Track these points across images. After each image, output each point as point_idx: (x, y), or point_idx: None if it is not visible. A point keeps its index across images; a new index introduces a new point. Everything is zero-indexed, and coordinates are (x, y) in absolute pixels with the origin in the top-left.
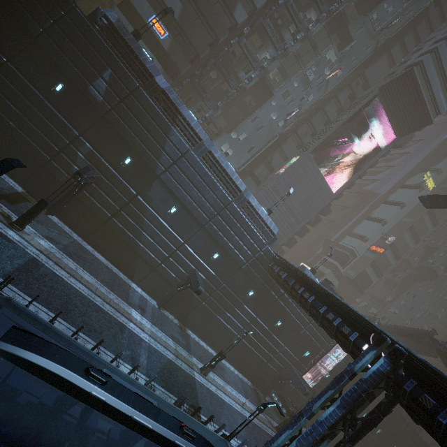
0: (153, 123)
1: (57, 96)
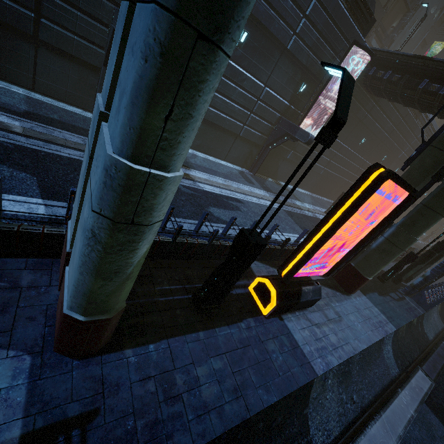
0: (408, 130)
1: (360, 146)
